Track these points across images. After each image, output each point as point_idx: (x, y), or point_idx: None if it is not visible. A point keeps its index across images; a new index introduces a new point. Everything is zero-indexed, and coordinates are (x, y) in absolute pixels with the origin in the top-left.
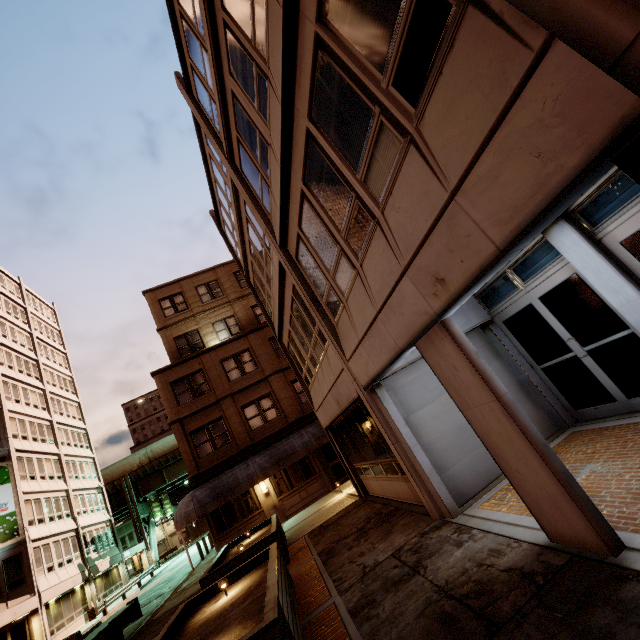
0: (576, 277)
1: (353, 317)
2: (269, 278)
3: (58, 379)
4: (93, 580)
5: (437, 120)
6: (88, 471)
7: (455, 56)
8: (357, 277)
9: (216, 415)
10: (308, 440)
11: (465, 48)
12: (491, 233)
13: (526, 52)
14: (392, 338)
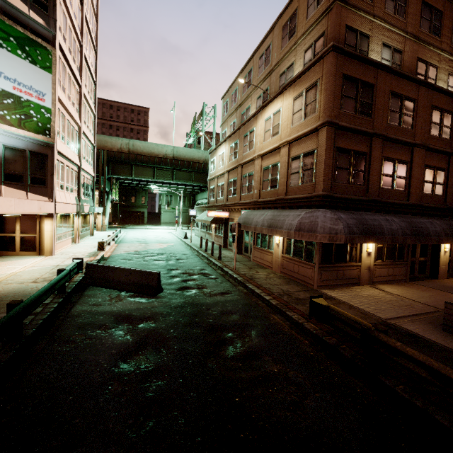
0: None
1: None
2: None
3: (89, 10)
4: (80, 215)
5: None
6: (90, 125)
7: None
8: None
9: (363, 148)
10: (440, 231)
11: None
12: None
13: None
14: None
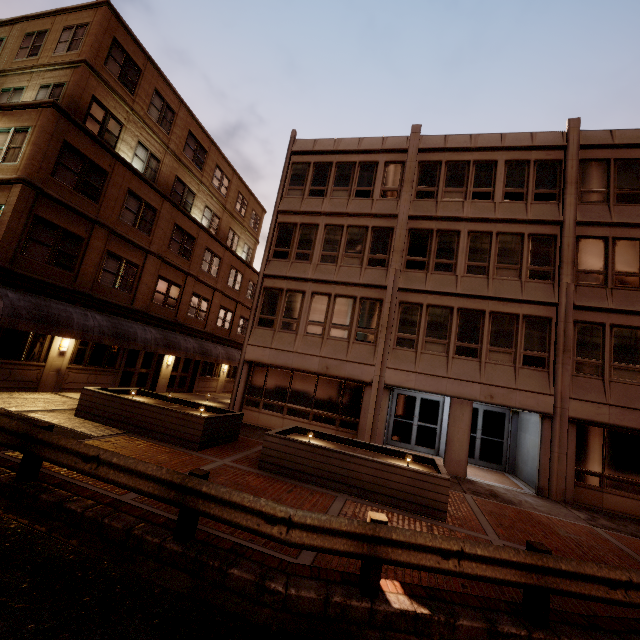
0: (439, 402)
1: (421, 362)
2: (334, 259)
3: None
4: None
5: (525, 374)
6: None
7: (538, 373)
8: (445, 357)
9: (80, 231)
10: (150, 339)
11: (541, 375)
12: (517, 403)
13: (549, 391)
14: (446, 389)
